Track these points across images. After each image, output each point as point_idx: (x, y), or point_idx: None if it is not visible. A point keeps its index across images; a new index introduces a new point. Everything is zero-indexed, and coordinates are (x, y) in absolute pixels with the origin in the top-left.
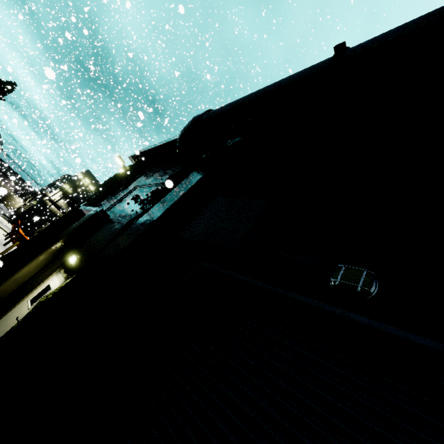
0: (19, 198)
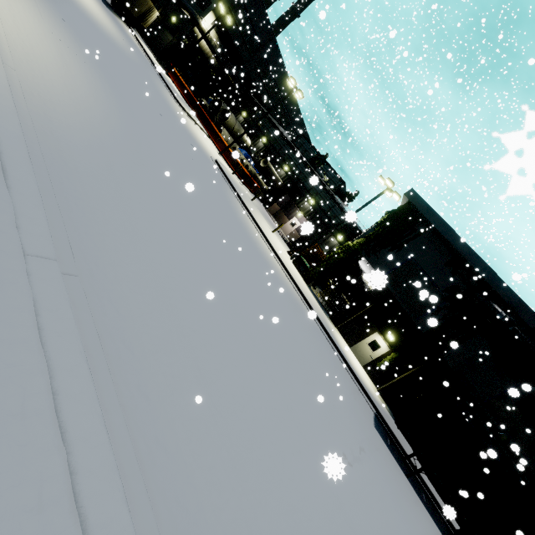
0: (157, 11)
